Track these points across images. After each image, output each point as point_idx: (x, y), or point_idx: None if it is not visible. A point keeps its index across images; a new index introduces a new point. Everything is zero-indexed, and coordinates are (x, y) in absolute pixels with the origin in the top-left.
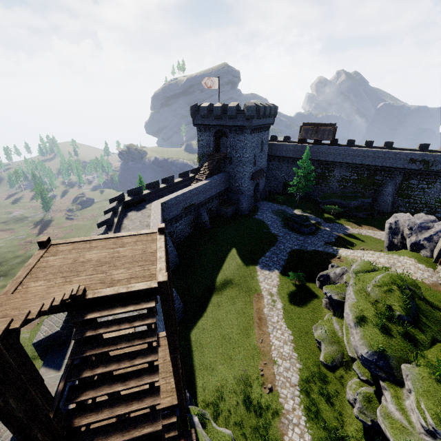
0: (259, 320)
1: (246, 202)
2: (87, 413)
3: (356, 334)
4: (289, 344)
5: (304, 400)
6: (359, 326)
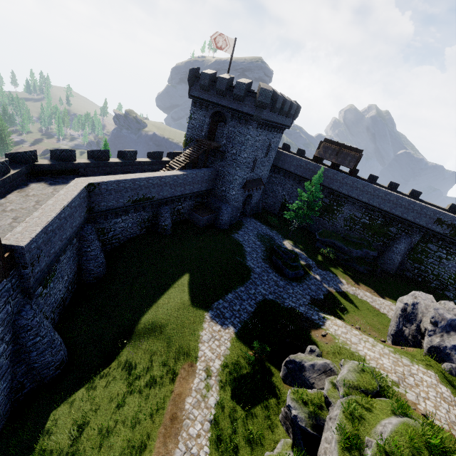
0: (171, 420)
1: (228, 215)
2: None
3: None
4: None
5: None
6: None
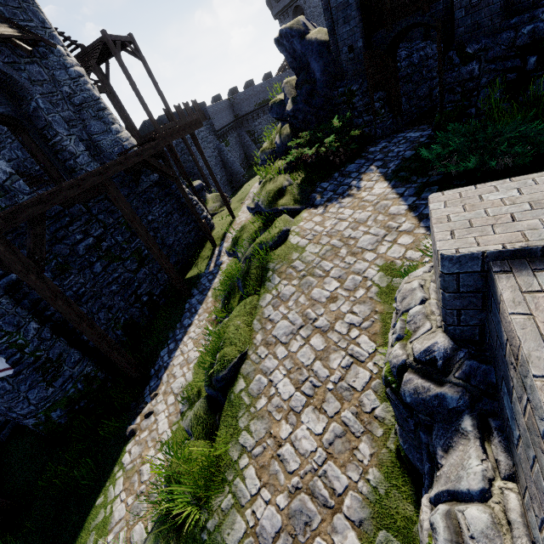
0: None
1: None
2: None
3: None
4: None
5: None
6: None
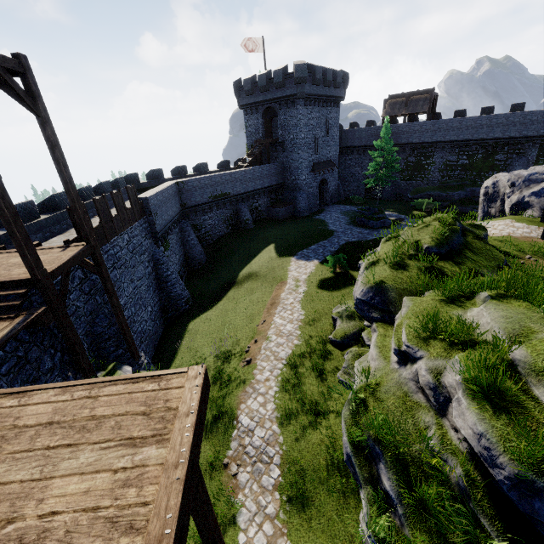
0: (271, 304)
1: (305, 201)
2: None
3: (360, 279)
4: (294, 323)
5: (286, 373)
6: (366, 269)
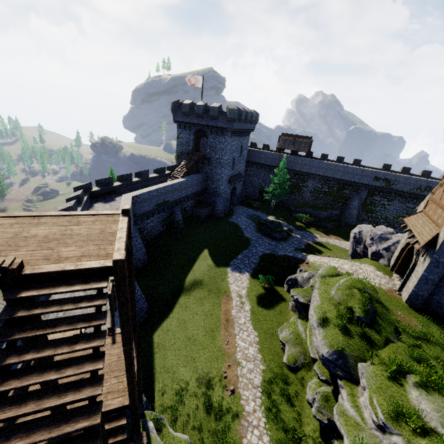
0: (226, 321)
1: (222, 205)
2: (5, 407)
3: (319, 335)
4: (254, 346)
5: (266, 402)
6: (322, 327)
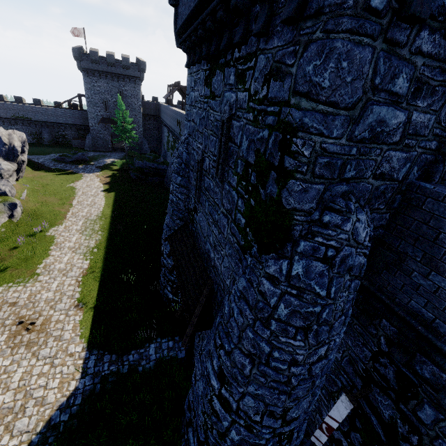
0: None
1: (89, 140)
2: None
3: None
4: None
5: None
6: None
